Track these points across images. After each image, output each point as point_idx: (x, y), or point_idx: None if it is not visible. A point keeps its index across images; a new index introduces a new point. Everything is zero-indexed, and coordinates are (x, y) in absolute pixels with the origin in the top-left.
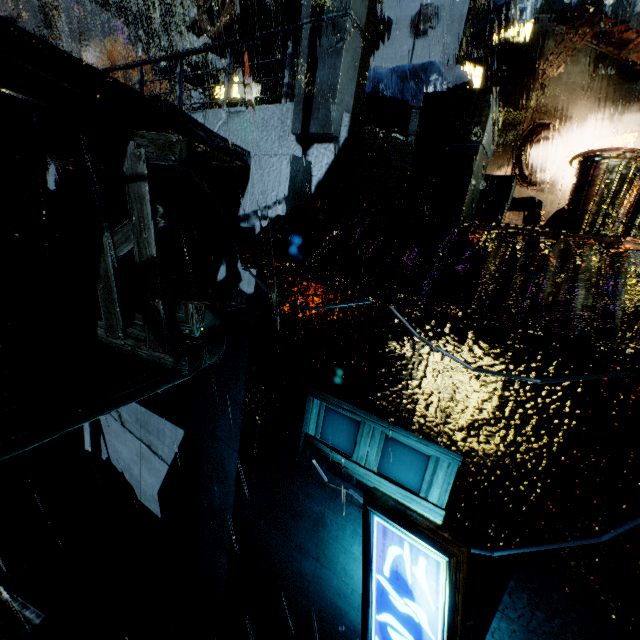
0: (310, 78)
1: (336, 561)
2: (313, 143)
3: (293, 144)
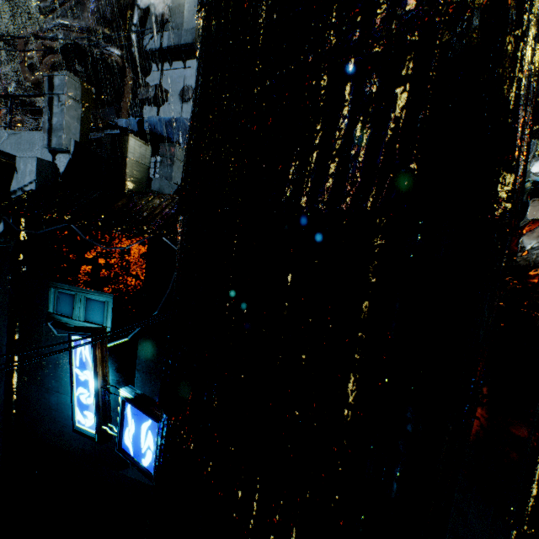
0: (50, 120)
1: (68, 386)
2: (58, 153)
3: (47, 153)
